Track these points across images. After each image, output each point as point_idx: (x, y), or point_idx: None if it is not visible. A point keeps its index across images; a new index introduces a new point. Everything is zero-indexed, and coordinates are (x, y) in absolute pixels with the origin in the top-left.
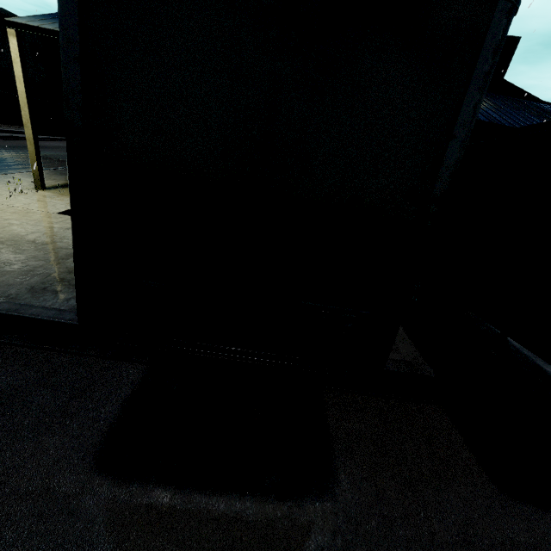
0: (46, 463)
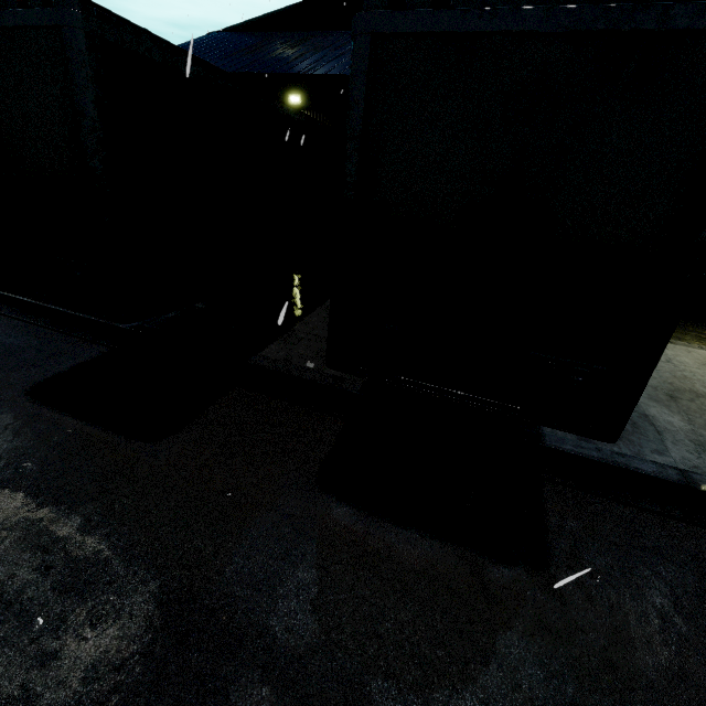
0: (4, 384)
